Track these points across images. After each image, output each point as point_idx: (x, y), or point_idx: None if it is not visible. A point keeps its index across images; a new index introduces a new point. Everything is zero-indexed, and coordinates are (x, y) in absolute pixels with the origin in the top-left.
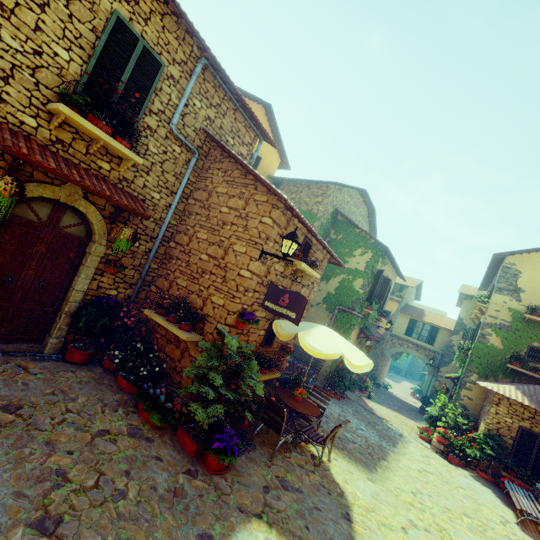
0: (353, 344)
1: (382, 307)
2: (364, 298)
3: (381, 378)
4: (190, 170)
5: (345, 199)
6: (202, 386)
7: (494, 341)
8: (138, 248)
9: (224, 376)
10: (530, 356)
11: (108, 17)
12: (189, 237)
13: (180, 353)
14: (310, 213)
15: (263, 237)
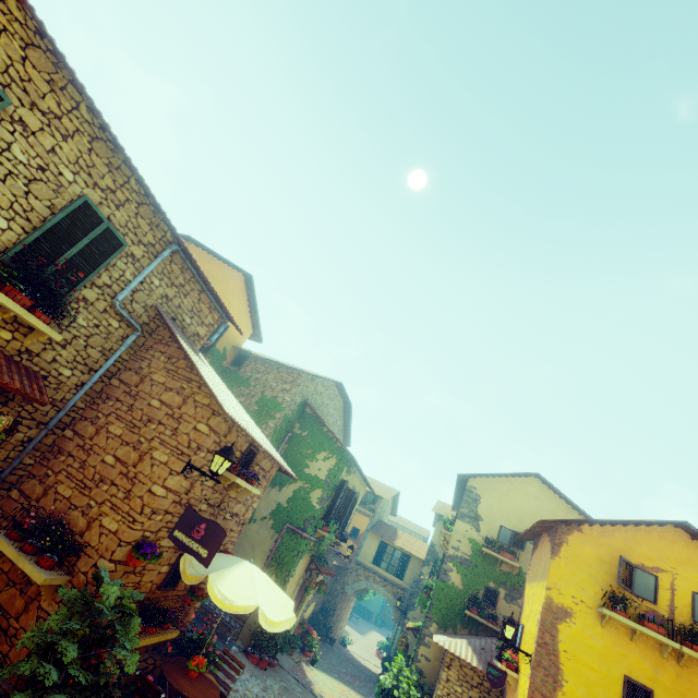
0: (300, 579)
1: (345, 526)
2: (321, 515)
3: (340, 628)
4: (124, 348)
5: (318, 390)
6: (42, 663)
7: (455, 579)
8: (13, 436)
9: (82, 645)
10: (486, 599)
11: (74, 198)
12: (97, 428)
13: (24, 602)
14: (274, 401)
15: (194, 447)
